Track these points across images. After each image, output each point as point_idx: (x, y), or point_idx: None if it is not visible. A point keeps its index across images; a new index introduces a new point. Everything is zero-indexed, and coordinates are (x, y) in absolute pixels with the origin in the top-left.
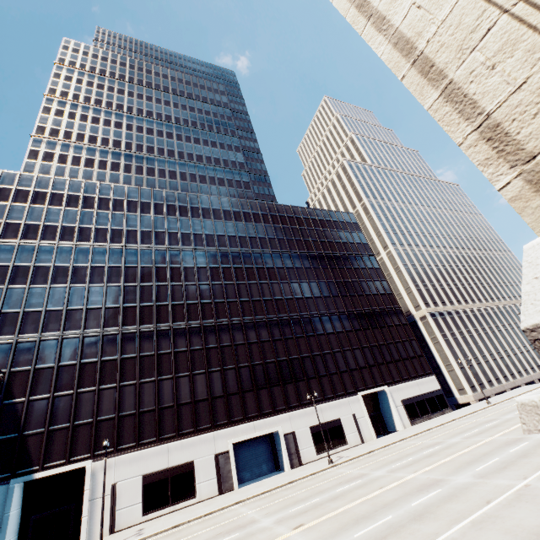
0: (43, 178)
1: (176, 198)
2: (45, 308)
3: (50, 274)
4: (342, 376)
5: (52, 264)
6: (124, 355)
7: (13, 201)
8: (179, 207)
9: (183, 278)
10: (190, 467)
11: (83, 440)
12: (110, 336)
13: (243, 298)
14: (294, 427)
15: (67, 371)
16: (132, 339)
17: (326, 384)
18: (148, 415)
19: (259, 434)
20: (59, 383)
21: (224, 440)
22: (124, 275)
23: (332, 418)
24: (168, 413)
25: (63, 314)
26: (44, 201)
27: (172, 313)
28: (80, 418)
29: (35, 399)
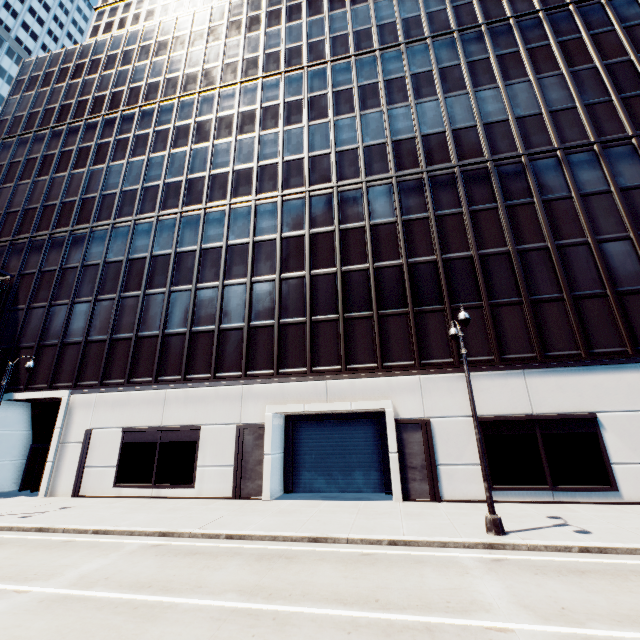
0: (86, 46)
1: (245, 6)
2: (61, 200)
3: (71, 158)
4: (622, 305)
5: (76, 146)
6: (133, 255)
7: (55, 83)
8: (248, 20)
9: (234, 131)
10: (193, 435)
11: (70, 364)
12: (121, 229)
13: (344, 145)
14: (431, 410)
15: (68, 275)
16: (147, 232)
17: (554, 321)
18: (149, 343)
19: (333, 408)
20: (59, 290)
21: (258, 404)
22: (152, 143)
23: (564, 411)
24: (176, 342)
25: (76, 204)
26: (82, 73)
27: (209, 189)
28: (71, 336)
29: (35, 307)
